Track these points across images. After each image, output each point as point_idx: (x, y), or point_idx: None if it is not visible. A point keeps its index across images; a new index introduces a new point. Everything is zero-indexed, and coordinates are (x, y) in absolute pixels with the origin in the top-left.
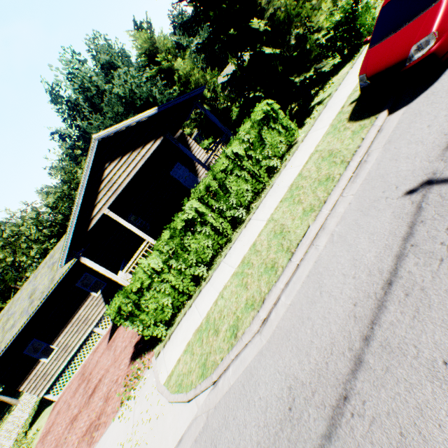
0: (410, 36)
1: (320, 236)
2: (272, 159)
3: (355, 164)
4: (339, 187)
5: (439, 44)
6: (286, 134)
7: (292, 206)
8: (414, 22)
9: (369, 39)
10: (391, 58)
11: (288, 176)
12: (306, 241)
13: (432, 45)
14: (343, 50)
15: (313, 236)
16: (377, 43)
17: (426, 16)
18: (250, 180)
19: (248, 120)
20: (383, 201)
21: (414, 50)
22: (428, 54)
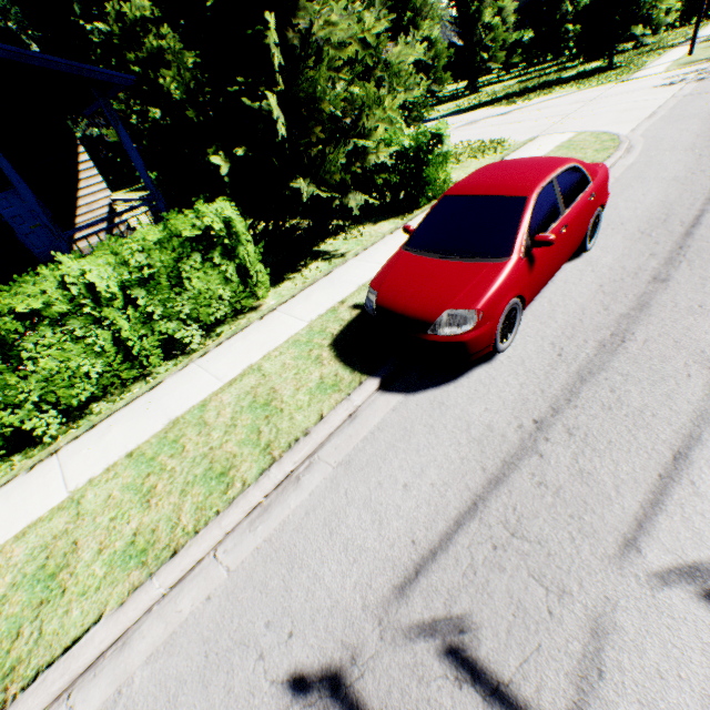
0: (452, 286)
1: (100, 673)
2: (192, 323)
3: (279, 476)
4: (221, 529)
5: (478, 334)
6: (241, 287)
7: (131, 499)
8: (466, 264)
9: (413, 230)
10: (416, 302)
11: (191, 386)
12: (57, 683)
13: (469, 330)
14: (397, 194)
15: (86, 664)
16: (416, 250)
17: (482, 272)
18: (111, 351)
19: (177, 217)
20: (252, 666)
21: (446, 316)
22: (459, 340)
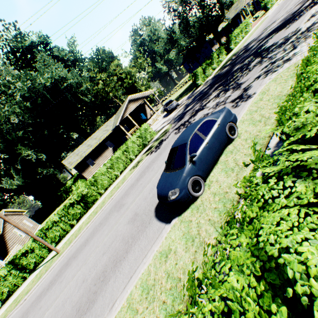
0: None
1: None
2: None
3: None
4: None
5: None
6: None
7: None
8: None
9: None
10: None
11: None
12: None
13: None
14: None
15: None
16: None
17: None
18: None
19: None
20: None
21: None
22: None
